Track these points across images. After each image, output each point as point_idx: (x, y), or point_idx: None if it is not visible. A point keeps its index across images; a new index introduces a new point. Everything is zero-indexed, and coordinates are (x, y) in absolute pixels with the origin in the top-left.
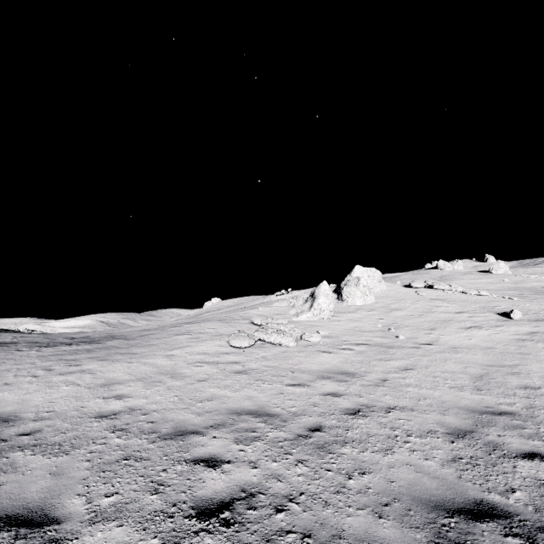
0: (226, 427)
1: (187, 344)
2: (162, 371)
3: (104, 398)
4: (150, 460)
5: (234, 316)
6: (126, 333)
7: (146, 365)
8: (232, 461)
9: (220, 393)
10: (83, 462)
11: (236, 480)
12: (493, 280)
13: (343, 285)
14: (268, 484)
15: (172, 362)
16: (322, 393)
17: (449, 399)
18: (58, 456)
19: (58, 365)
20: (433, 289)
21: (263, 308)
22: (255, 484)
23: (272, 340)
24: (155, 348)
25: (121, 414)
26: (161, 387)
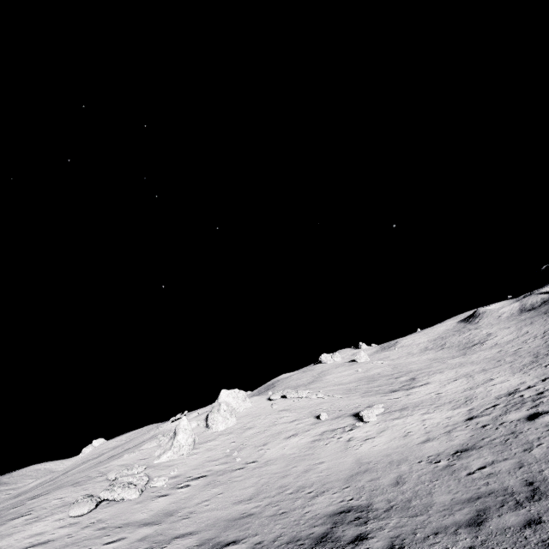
0: None
1: (21, 529)
2: None
3: None
4: None
5: (92, 474)
6: None
7: None
8: None
9: None
10: None
11: None
12: (352, 371)
13: (210, 411)
14: None
15: None
16: (131, 542)
17: (225, 514)
18: None
19: None
20: (287, 398)
21: (129, 454)
22: None
23: (116, 497)
24: None
25: None
26: None
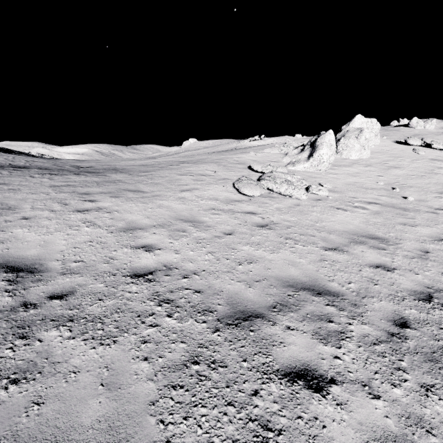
0: (292, 310)
1: (193, 186)
2: (181, 217)
3: (131, 247)
4: (227, 367)
5: (228, 160)
6: (126, 167)
7: (161, 207)
8: (337, 379)
9: (256, 253)
10: (140, 363)
11: (368, 426)
12: None
13: (340, 136)
14: (419, 441)
15: (186, 206)
16: (370, 265)
17: None
18: (104, 344)
19: (72, 198)
20: (429, 148)
21: (254, 153)
22: (399, 437)
23: (282, 191)
24: (162, 188)
25: (157, 274)
26: (188, 238)
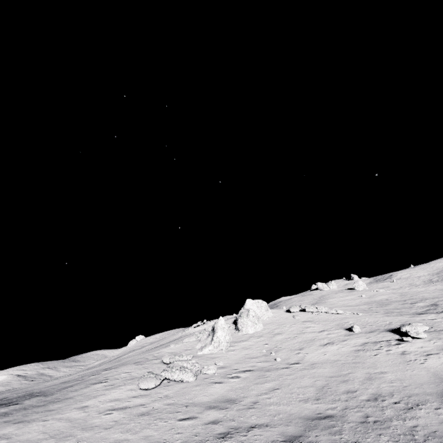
0: None
1: (102, 392)
2: (75, 425)
3: None
4: None
5: (148, 357)
6: (45, 388)
7: (61, 420)
8: None
9: (122, 437)
10: None
11: None
12: (355, 296)
13: (238, 316)
14: None
15: (85, 413)
16: (205, 423)
17: (296, 411)
18: None
19: None
20: (305, 312)
21: (174, 345)
22: None
23: (175, 377)
24: (71, 402)
25: None
26: (72, 440)
